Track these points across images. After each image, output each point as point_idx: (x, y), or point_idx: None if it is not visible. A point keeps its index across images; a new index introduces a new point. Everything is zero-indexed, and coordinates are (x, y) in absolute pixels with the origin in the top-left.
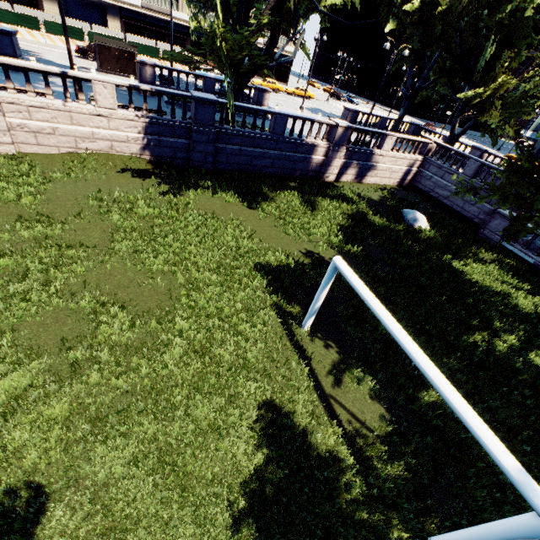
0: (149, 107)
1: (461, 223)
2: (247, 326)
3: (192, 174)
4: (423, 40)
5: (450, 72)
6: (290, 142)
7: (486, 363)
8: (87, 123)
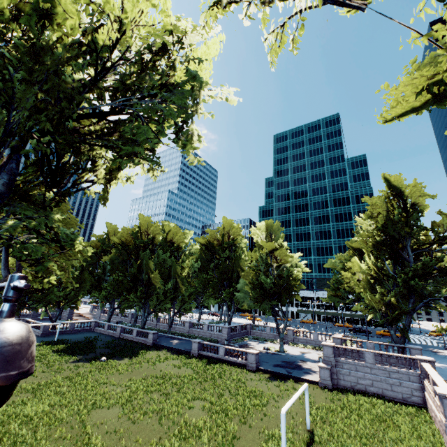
0: None
1: None
2: None
3: None
4: None
5: None
6: None
7: None
8: None
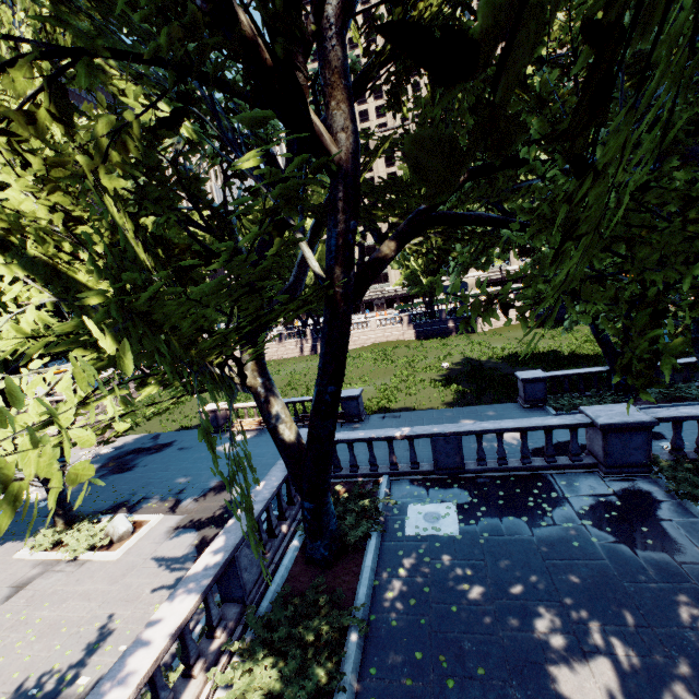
0: None
1: None
2: None
3: (558, 324)
4: None
5: None
6: None
7: None
8: (511, 315)
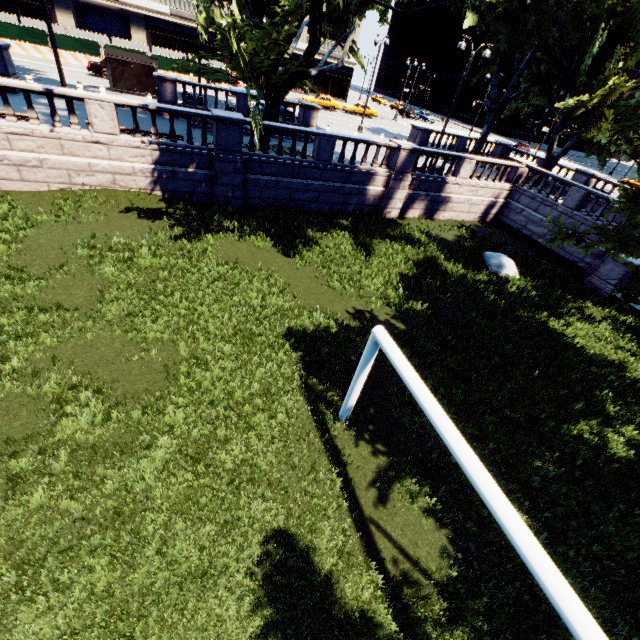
0: (167, 131)
1: (562, 268)
2: (263, 418)
3: (216, 212)
4: (512, 40)
5: (545, 78)
6: (340, 170)
7: (594, 467)
8: (82, 153)
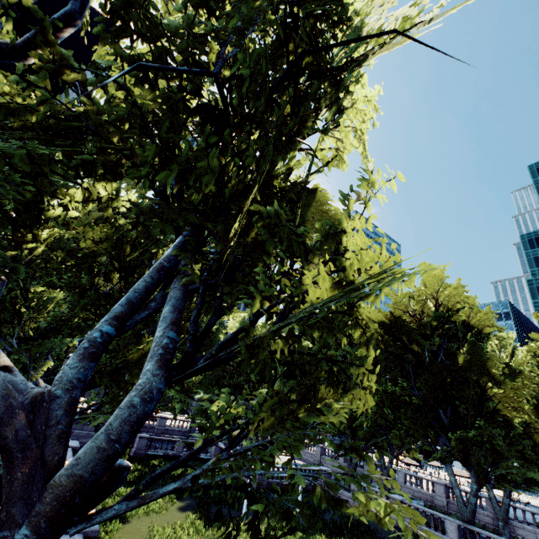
0: None
1: None
2: None
3: None
4: None
5: None
6: None
7: None
8: None
